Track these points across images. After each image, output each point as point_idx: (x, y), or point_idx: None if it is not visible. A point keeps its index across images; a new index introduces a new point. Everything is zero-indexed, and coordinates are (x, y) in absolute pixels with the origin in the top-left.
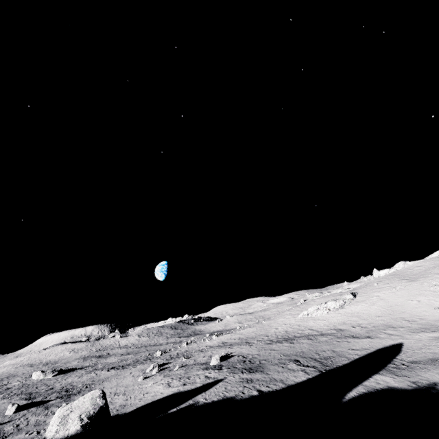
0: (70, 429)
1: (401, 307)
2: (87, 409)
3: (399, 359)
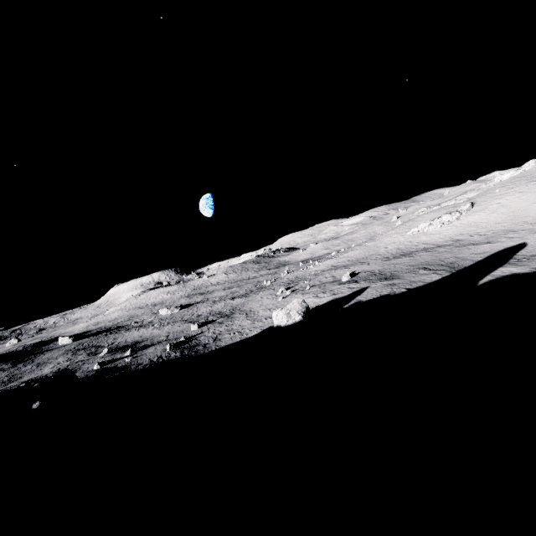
0: (296, 319)
1: (525, 212)
2: (299, 309)
3: (520, 255)
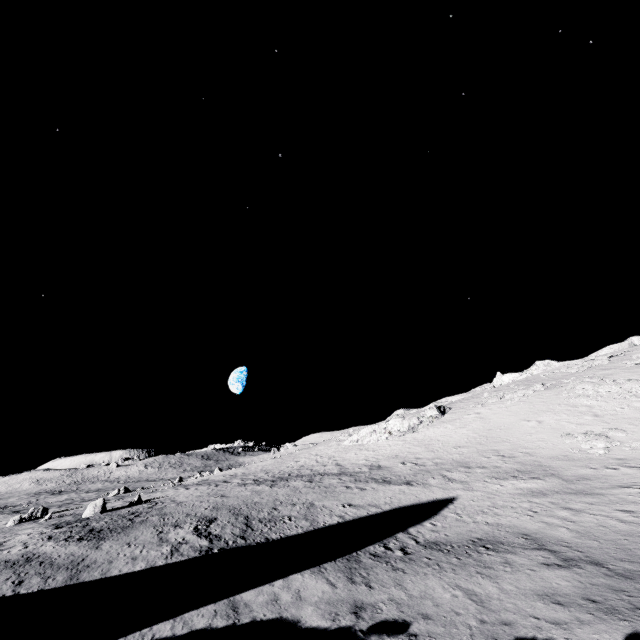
0: None
1: (505, 432)
2: None
3: (411, 533)
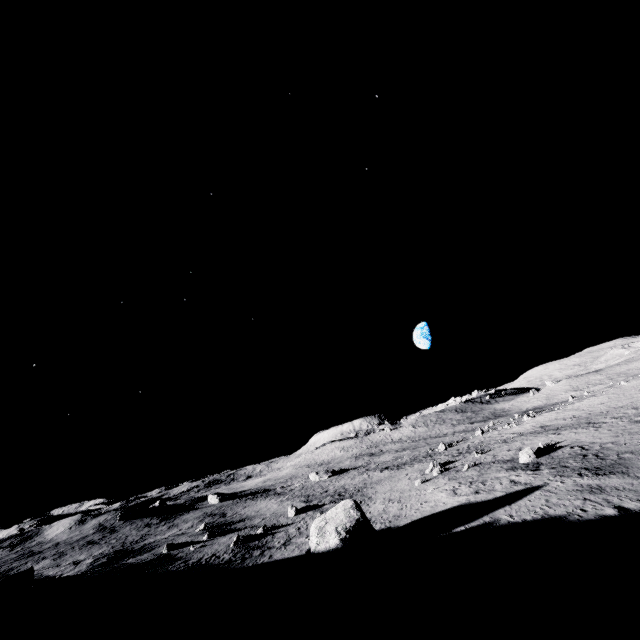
0: (330, 542)
1: None
2: (342, 521)
3: None
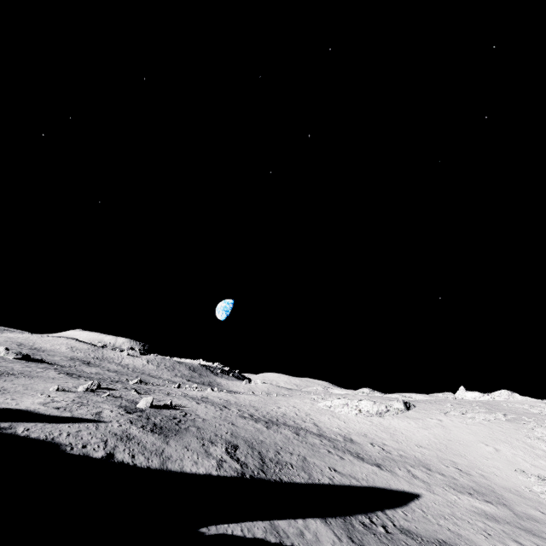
0: None
1: (463, 448)
2: None
3: (388, 515)
